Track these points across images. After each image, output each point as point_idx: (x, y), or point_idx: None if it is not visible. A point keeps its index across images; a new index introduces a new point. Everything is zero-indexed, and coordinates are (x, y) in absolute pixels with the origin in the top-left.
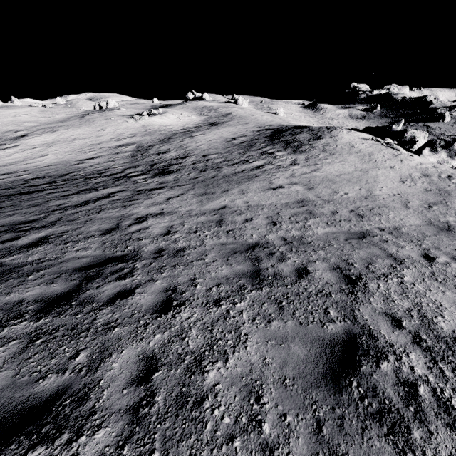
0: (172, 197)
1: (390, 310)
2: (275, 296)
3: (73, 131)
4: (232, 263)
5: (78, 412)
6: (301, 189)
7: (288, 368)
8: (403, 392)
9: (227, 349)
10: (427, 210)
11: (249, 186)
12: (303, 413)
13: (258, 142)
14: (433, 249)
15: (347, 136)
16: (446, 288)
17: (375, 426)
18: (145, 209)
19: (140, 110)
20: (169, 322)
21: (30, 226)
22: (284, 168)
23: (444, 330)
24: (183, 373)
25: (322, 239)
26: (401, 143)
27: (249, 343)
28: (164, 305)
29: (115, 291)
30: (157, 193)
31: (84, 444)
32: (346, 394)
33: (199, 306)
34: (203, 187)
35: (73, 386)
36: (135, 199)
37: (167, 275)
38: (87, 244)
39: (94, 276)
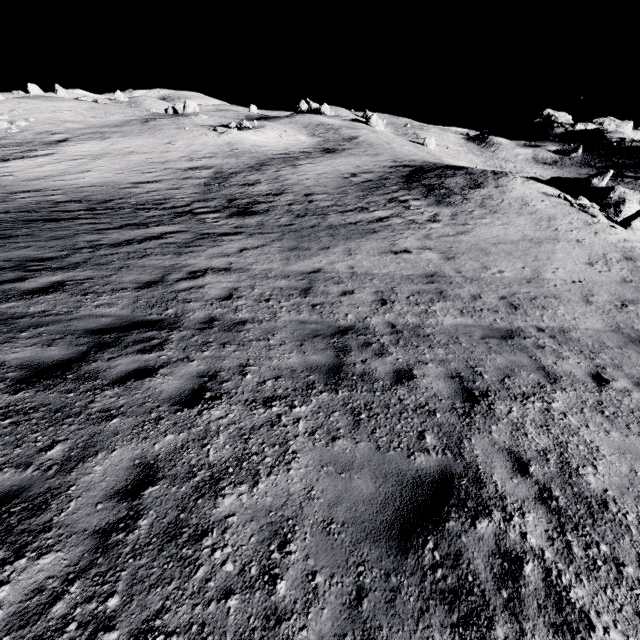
0: (247, 248)
1: (516, 447)
2: (353, 405)
3: (131, 141)
4: (307, 350)
5: (27, 525)
6: (435, 258)
7: (341, 507)
8: (499, 567)
9: (261, 469)
10: (618, 310)
11: (360, 245)
12: (341, 575)
13: (389, 183)
14: (611, 367)
15: (521, 188)
16: (613, 427)
17: (442, 610)
18: (206, 261)
19: (228, 120)
20: (191, 420)
21: (45, 265)
22: (418, 225)
23: (590, 487)
24: (188, 493)
25: (447, 333)
26: (602, 207)
27: (296, 464)
28: (193, 395)
29: (131, 368)
30: (229, 240)
31: (21, 570)
32: (413, 557)
33: (241, 403)
34: (295, 239)
35: (32, 489)
36: (195, 244)
37: (210, 355)
38: (114, 298)
39: (110, 343)
